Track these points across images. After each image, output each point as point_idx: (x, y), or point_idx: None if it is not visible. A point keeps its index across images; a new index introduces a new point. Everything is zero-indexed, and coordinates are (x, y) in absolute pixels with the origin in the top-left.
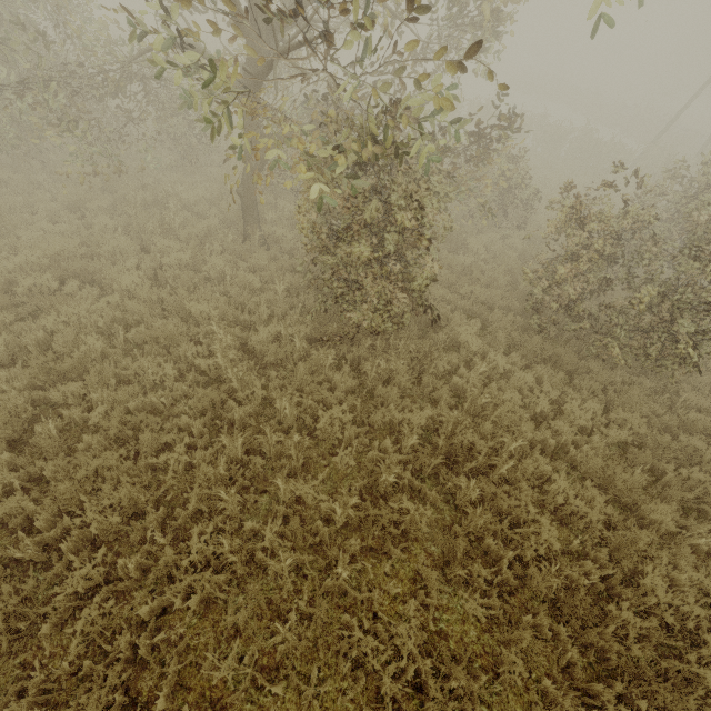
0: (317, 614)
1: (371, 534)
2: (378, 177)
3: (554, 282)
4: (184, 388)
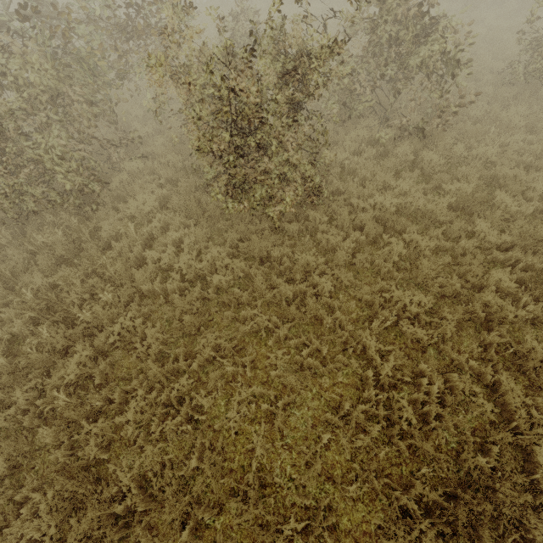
0: None
1: None
2: None
3: None
4: None
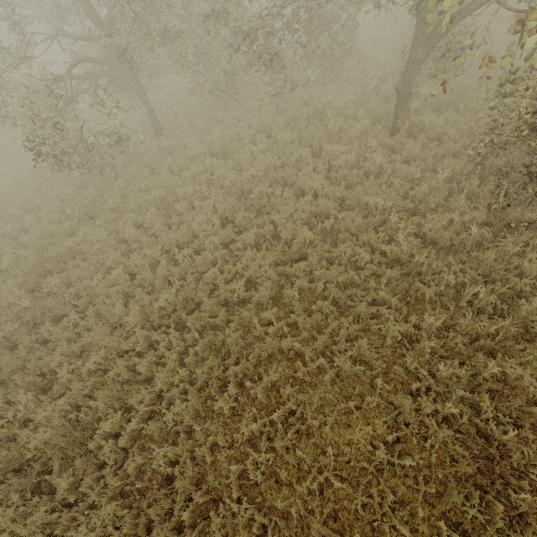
0: None
1: None
2: None
3: None
4: (374, 268)
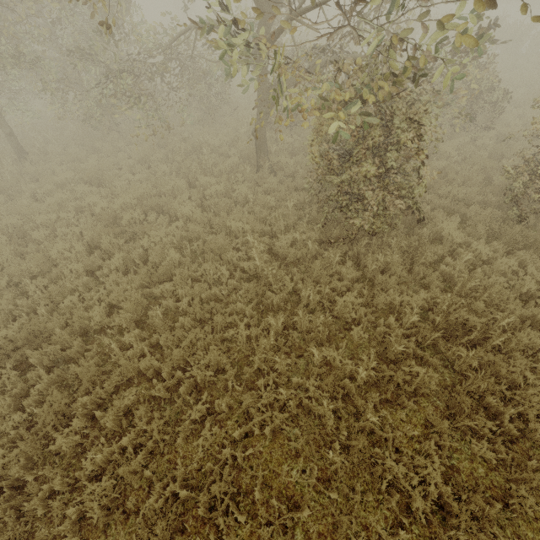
0: (355, 446)
1: (385, 390)
2: (380, 106)
3: (536, 176)
4: (235, 283)
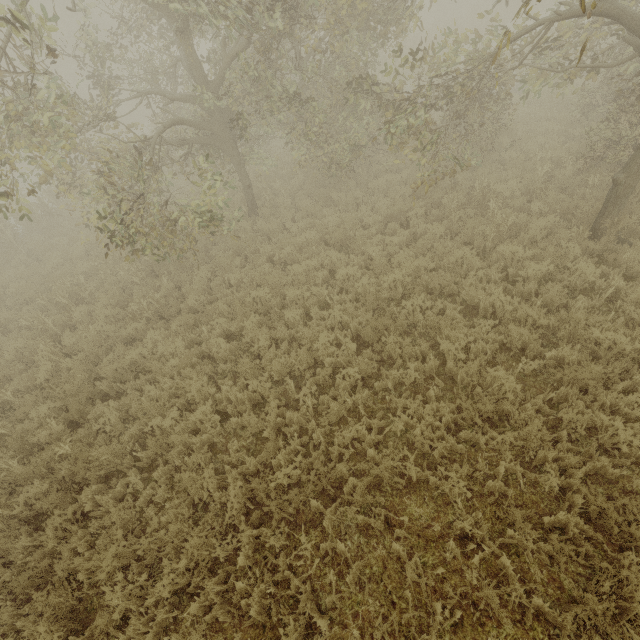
0: None
1: None
2: None
3: None
4: (637, 454)
